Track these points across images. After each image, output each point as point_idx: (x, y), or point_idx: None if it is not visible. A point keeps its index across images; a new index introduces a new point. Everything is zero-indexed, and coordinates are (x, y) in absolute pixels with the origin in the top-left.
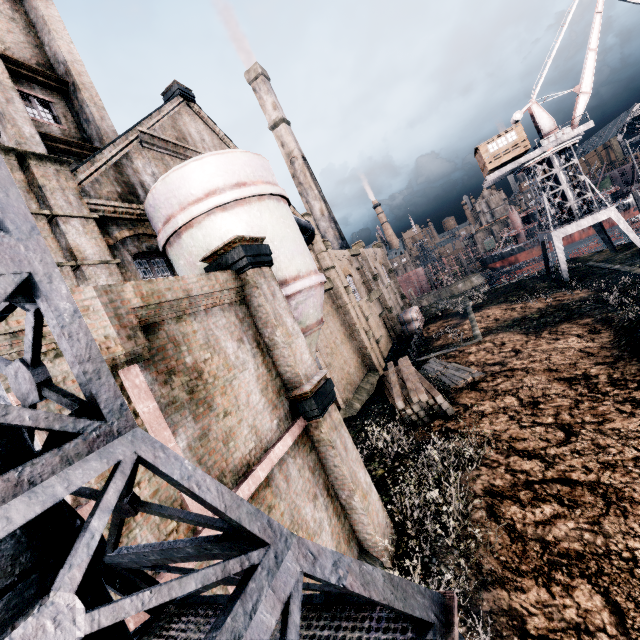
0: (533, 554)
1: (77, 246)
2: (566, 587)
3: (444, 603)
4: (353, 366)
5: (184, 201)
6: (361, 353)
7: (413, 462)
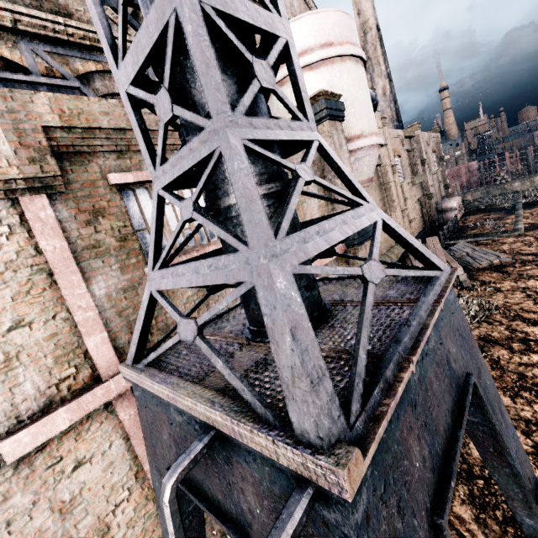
0: (508, 379)
1: None
2: (529, 401)
3: (450, 270)
4: (383, 237)
5: None
6: None
7: None
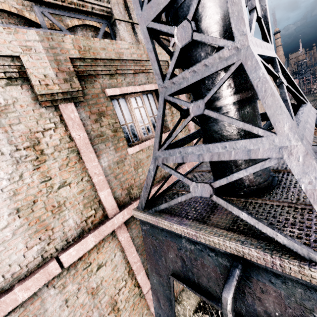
0: None
1: (141, 40)
2: None
3: None
4: None
5: None
6: None
7: None
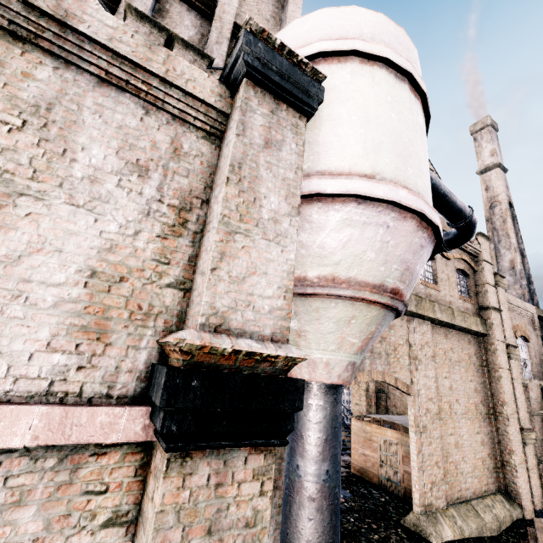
0: None
1: None
2: None
3: None
4: (471, 462)
5: None
6: (497, 454)
7: None
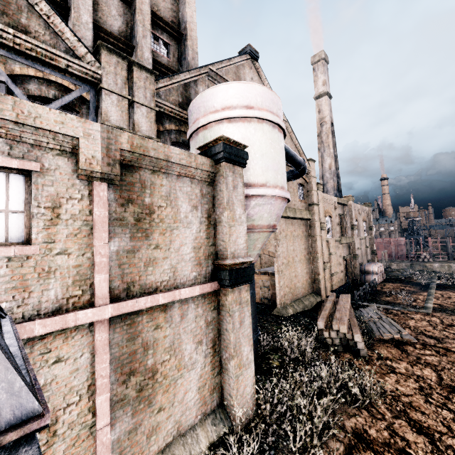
0: None
1: (138, 123)
2: None
3: (30, 415)
4: (301, 282)
5: (208, 110)
6: (313, 276)
7: (305, 371)
